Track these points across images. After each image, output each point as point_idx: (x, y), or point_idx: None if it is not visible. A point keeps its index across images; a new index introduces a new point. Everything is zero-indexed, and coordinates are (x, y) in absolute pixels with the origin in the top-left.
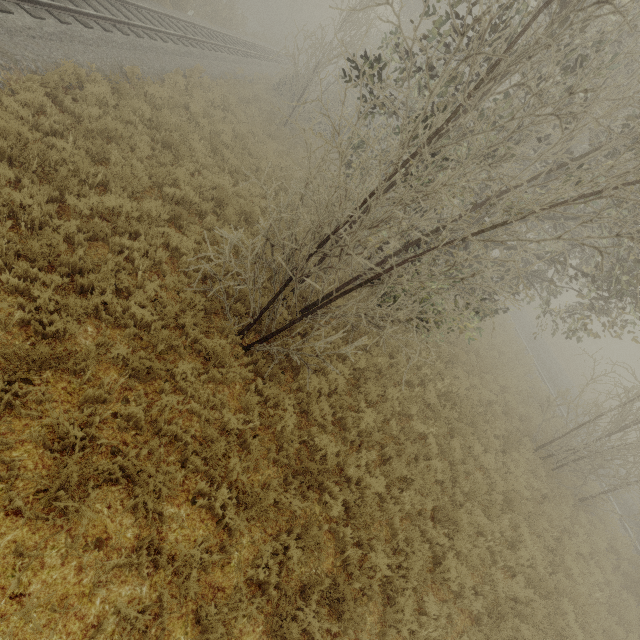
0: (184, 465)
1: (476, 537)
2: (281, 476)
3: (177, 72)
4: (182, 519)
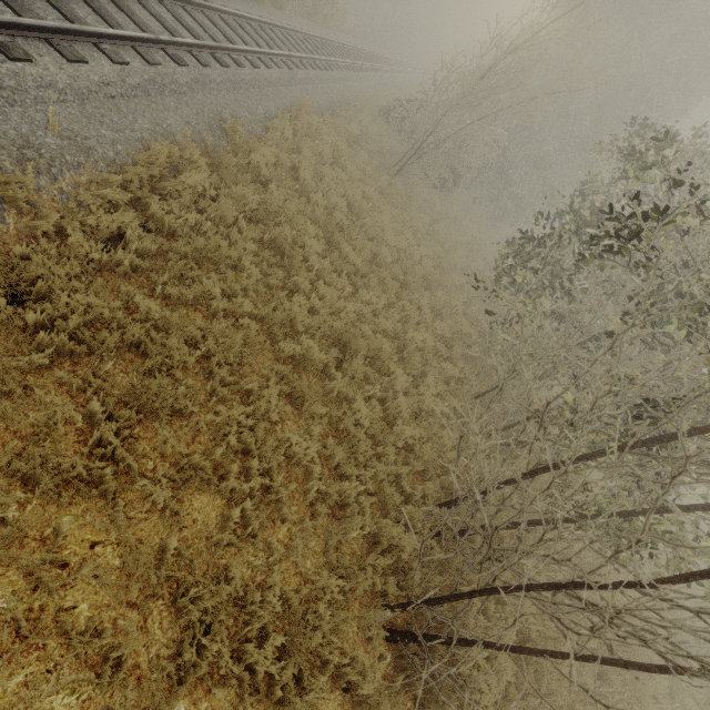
0: None
1: None
2: None
3: (282, 114)
4: None
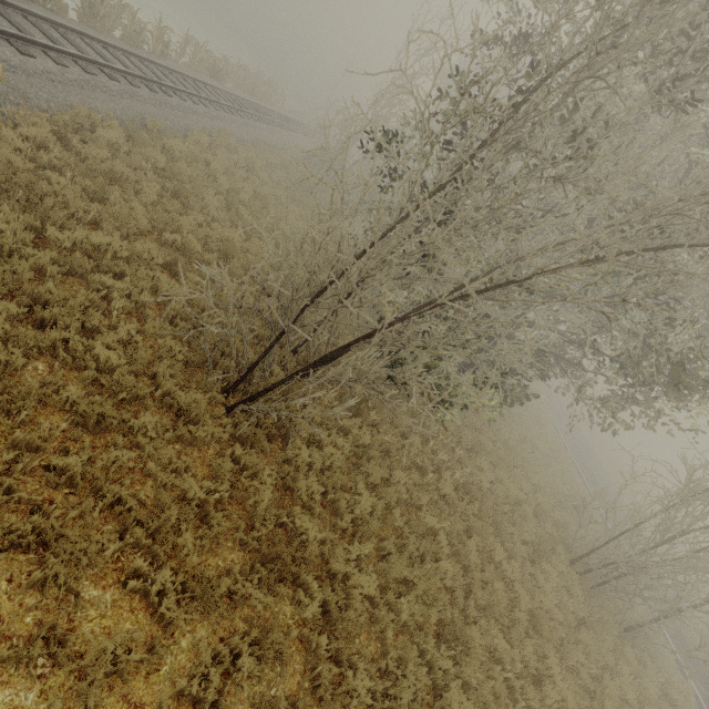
0: (123, 537)
1: (491, 665)
2: (248, 563)
3: (203, 131)
4: (106, 605)
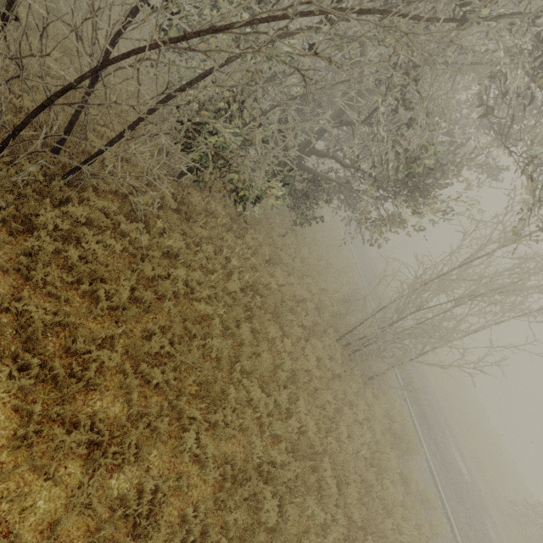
0: None
1: (245, 410)
2: None
3: None
4: None
